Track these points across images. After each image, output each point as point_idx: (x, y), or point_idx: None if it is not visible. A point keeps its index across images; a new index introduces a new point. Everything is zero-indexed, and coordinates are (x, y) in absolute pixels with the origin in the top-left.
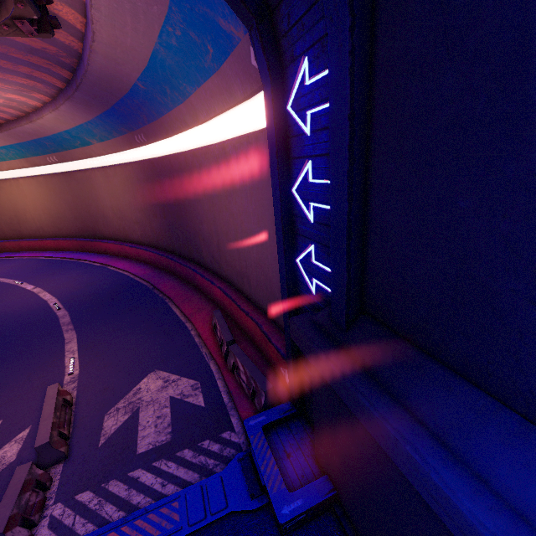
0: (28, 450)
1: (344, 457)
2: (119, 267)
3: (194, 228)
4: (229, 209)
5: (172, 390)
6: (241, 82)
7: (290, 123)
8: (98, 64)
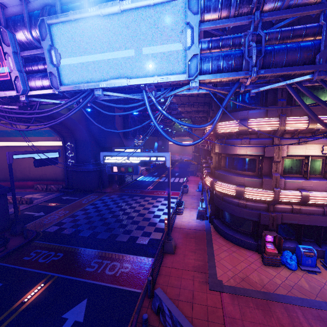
0: (10, 204)
1: (78, 180)
2: None
3: (13, 168)
4: None
5: (36, 195)
6: (53, 140)
7: (66, 147)
8: (0, 126)
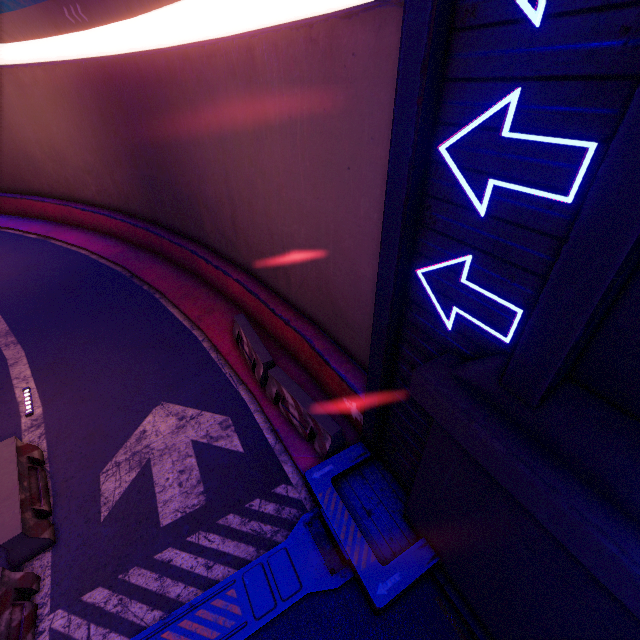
0: None
1: (473, 540)
2: (69, 242)
3: (189, 187)
4: (257, 164)
5: (194, 431)
6: None
7: None
8: None
